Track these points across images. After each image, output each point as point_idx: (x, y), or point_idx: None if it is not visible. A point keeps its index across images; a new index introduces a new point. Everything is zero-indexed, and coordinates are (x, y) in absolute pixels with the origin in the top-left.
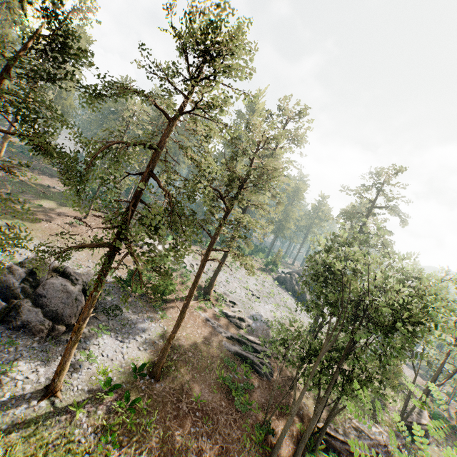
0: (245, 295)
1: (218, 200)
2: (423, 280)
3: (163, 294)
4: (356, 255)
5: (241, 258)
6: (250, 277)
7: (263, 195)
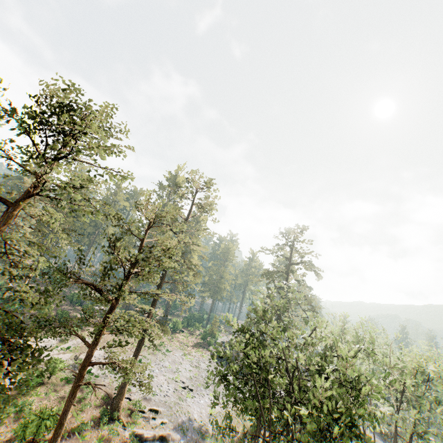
0: (174, 392)
1: (94, 294)
2: (342, 358)
3: (35, 436)
4: (274, 332)
5: (124, 375)
6: (182, 360)
7: (153, 280)
